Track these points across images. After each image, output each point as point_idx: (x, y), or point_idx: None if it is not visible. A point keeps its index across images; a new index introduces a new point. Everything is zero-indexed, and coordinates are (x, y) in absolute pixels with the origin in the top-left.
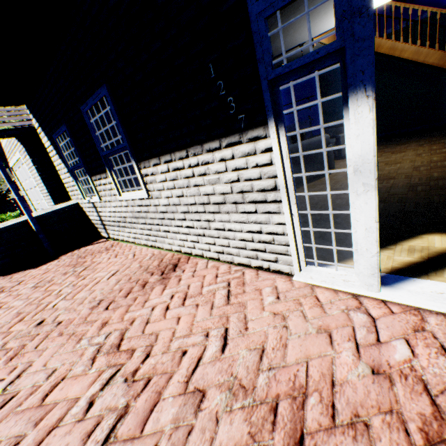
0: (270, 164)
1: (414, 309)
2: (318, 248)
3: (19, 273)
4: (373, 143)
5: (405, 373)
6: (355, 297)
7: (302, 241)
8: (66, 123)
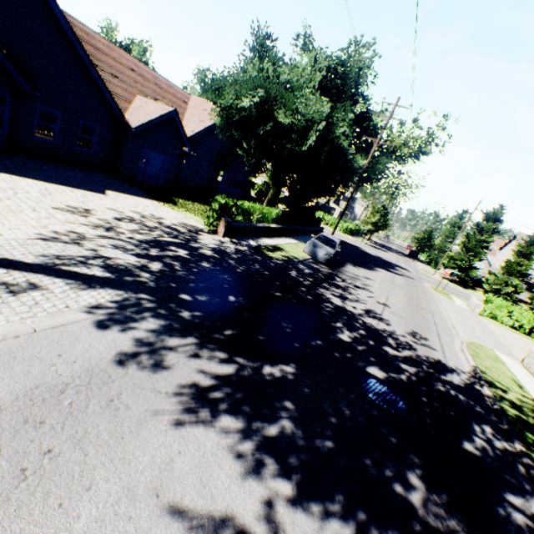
0: None
1: None
2: None
3: None
4: None
5: None
6: None
7: None
8: None
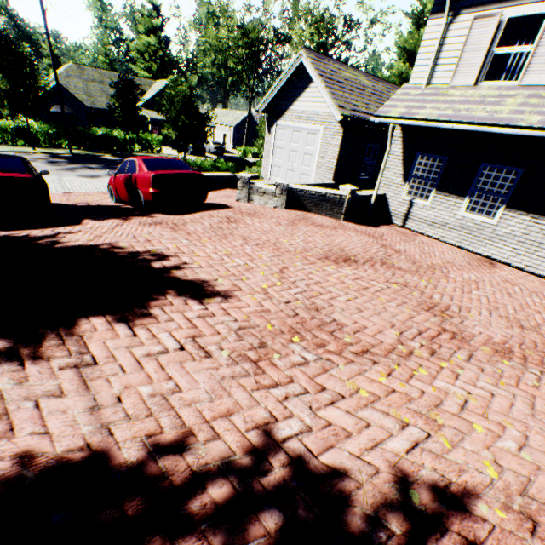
0: None
1: None
2: None
3: (366, 227)
4: None
5: None
6: None
7: None
8: (448, 157)
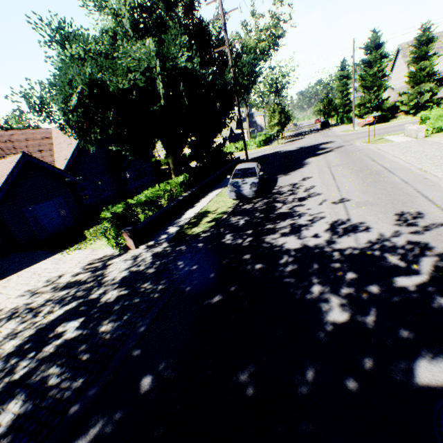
0: None
1: None
2: None
3: None
4: None
5: None
6: None
7: None
8: None
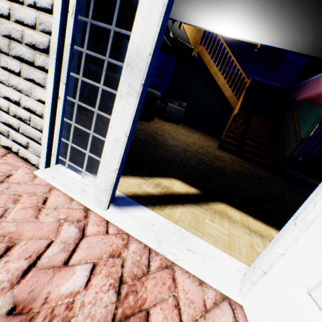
0: (51, 11)
1: (127, 233)
2: (92, 157)
3: None
4: (155, 36)
5: (56, 314)
6: (85, 210)
7: (60, 133)
8: None
